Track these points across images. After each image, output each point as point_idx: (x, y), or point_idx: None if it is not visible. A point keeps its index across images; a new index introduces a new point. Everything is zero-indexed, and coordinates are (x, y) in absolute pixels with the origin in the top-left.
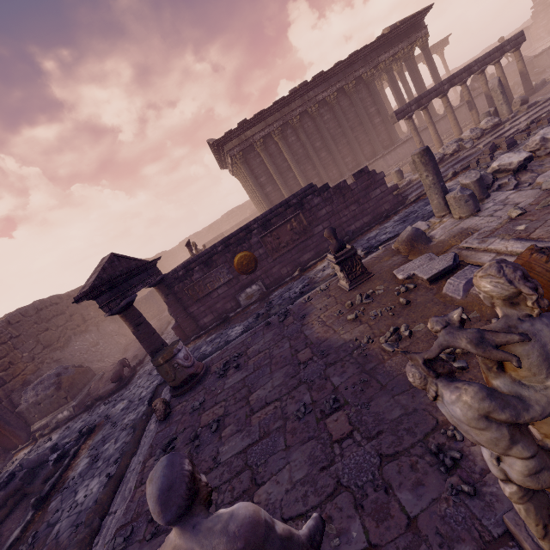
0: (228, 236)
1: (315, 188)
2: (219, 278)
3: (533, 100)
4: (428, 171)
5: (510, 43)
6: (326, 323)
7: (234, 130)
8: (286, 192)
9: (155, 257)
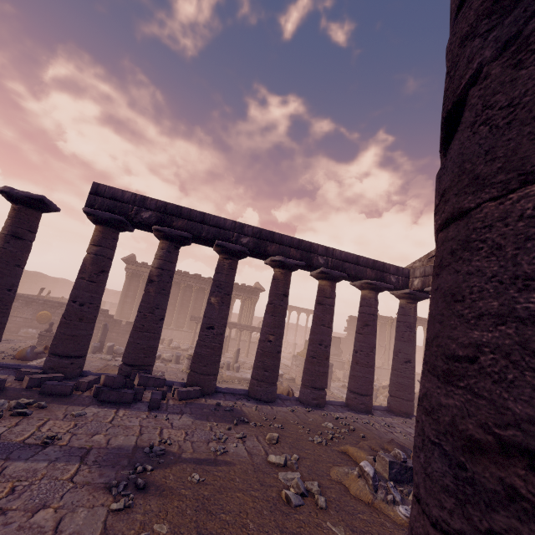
0: (50, 300)
1: (106, 313)
2: (25, 313)
3: (243, 358)
4: (101, 331)
5: (259, 329)
6: (5, 346)
7: (137, 262)
8: (135, 309)
9: (55, 278)
